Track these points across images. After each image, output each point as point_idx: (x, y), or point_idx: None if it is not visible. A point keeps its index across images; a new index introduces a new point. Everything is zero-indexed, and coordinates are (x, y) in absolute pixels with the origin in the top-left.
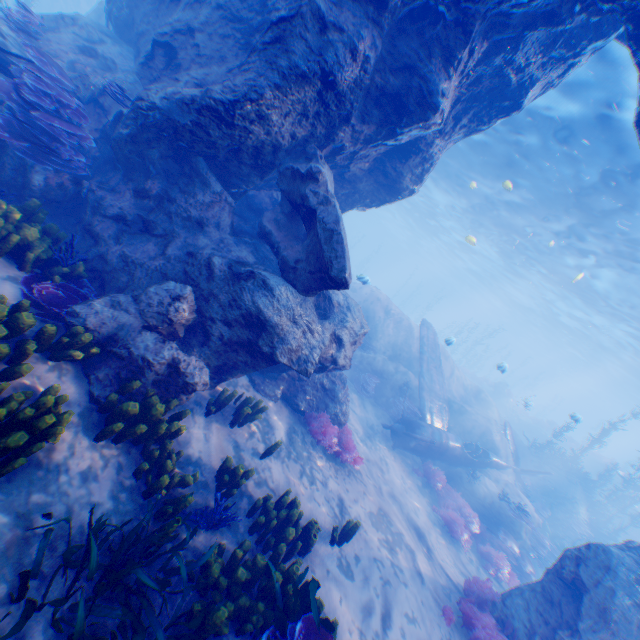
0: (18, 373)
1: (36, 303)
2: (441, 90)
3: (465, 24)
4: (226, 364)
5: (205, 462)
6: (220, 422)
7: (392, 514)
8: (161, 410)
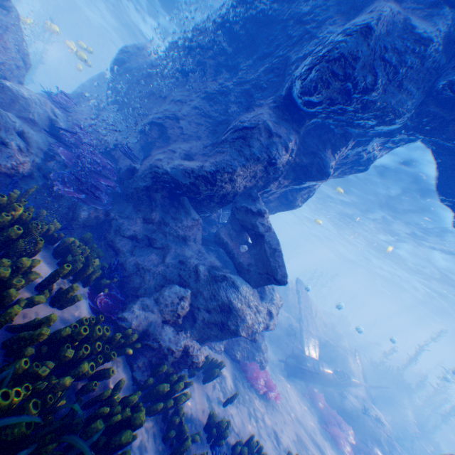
0: (107, 376)
1: (97, 311)
2: (331, 165)
3: (346, 136)
4: (202, 337)
5: (195, 417)
6: (197, 380)
7: (304, 438)
8: (183, 387)
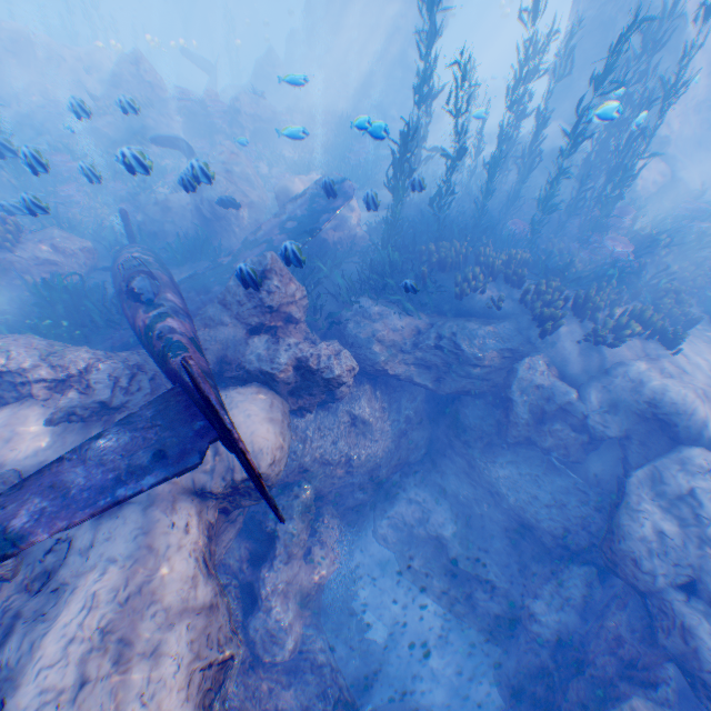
0: None
1: None
2: None
3: None
4: None
5: None
6: None
7: None
8: None
